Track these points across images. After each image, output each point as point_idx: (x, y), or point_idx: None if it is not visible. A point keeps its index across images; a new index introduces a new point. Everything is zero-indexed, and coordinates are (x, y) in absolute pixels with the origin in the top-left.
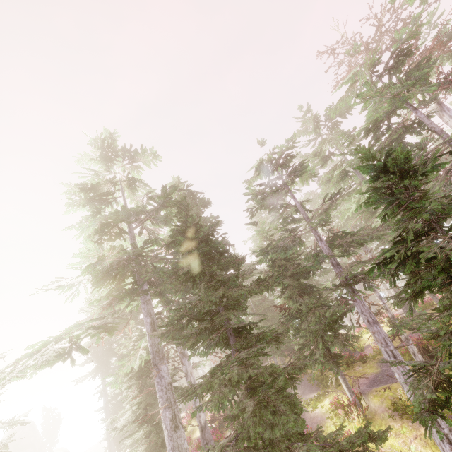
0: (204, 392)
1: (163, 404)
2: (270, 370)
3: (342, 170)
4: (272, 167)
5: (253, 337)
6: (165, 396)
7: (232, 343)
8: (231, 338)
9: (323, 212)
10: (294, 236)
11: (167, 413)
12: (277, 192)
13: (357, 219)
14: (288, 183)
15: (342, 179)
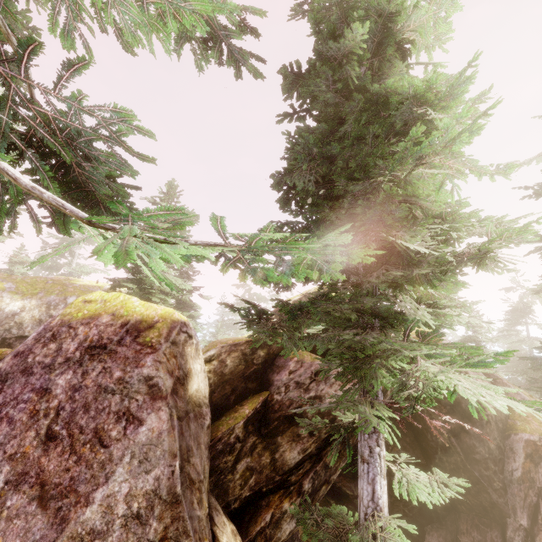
0: None
1: None
2: None
3: None
4: None
5: None
6: None
7: None
8: None
9: None
10: None
11: None
12: None
13: None
14: None
15: None
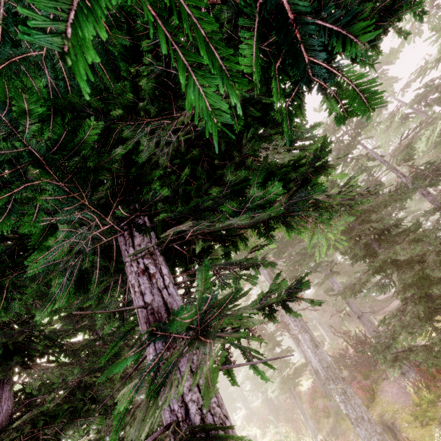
0: (365, 282)
1: (299, 330)
2: (421, 253)
3: (401, 114)
4: (334, 128)
5: (395, 237)
6: (299, 324)
7: (375, 246)
8: (374, 243)
9: (404, 149)
10: (375, 180)
11: (306, 336)
12: (348, 146)
13: (428, 157)
14: (360, 134)
15: (402, 122)
